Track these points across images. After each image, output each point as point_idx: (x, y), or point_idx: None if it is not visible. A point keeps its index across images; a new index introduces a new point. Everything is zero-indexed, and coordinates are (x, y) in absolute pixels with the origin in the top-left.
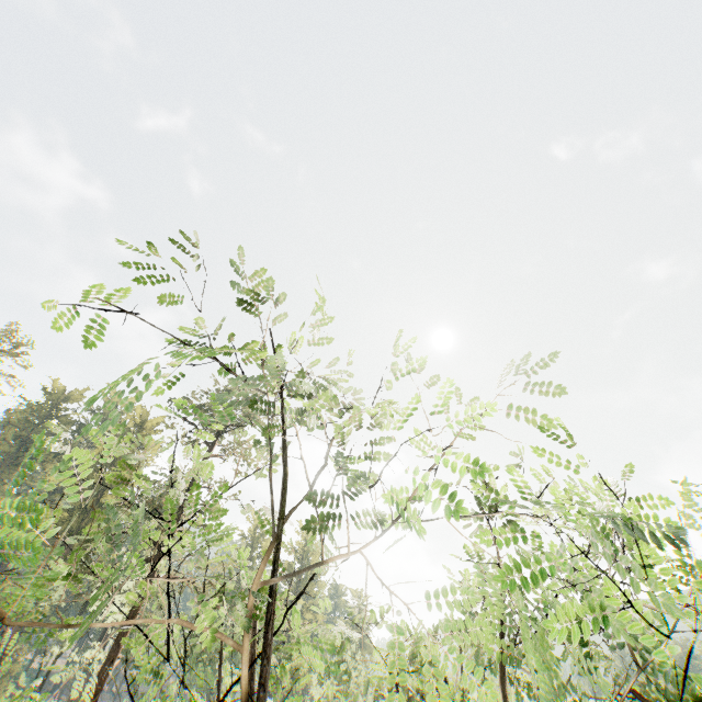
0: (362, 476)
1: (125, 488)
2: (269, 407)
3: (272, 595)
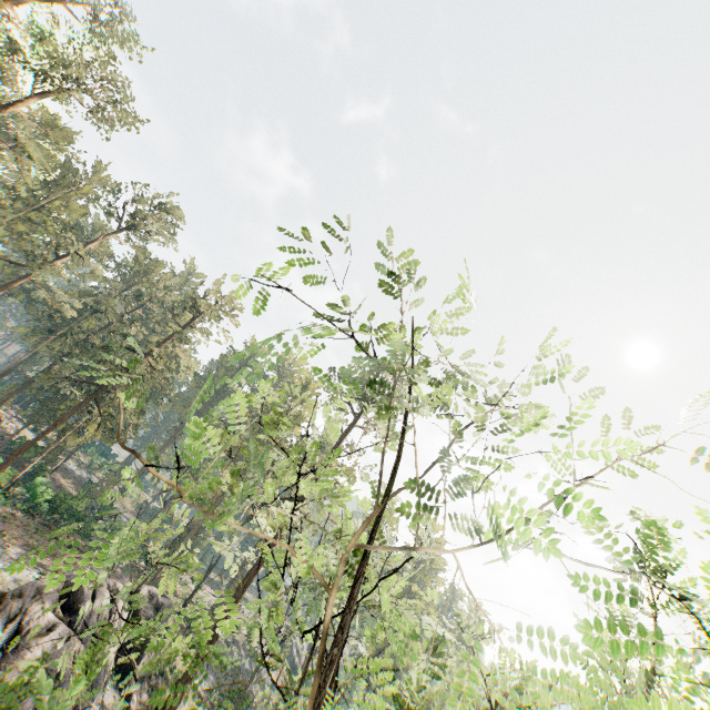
0: (468, 481)
1: (276, 433)
2: (391, 392)
3: (365, 560)
